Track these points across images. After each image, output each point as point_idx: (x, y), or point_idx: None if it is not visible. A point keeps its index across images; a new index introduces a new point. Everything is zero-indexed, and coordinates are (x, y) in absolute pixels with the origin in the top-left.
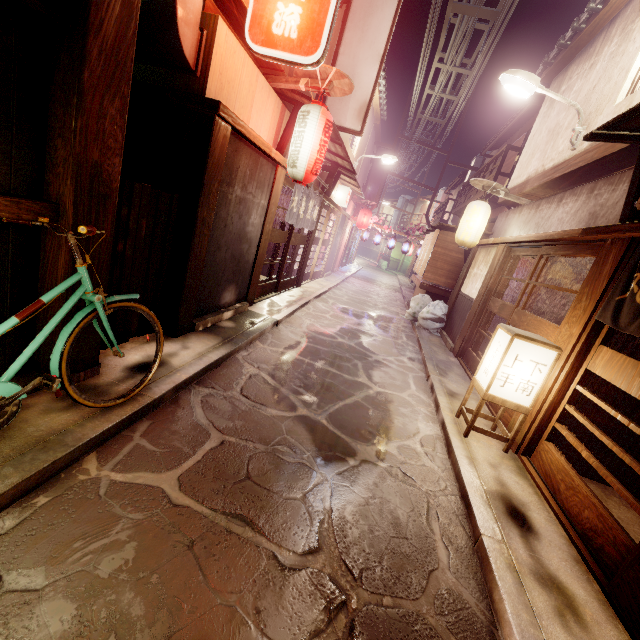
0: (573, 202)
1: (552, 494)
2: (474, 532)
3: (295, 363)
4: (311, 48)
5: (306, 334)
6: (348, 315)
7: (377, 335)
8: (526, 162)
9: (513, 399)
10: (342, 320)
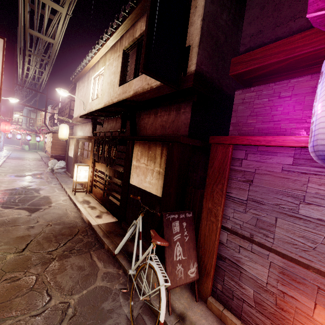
0: (88, 127)
1: (95, 196)
2: (77, 208)
3: (3, 198)
4: None
5: None
6: (17, 177)
7: (37, 181)
8: (76, 109)
9: (83, 180)
10: (15, 180)
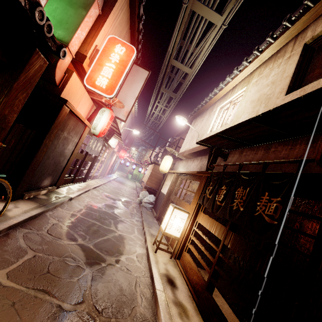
0: (196, 162)
1: (185, 273)
2: (153, 290)
3: (79, 219)
4: (110, 93)
5: (86, 205)
6: (109, 198)
7: (122, 209)
8: (185, 144)
9: (174, 234)
10: (106, 200)
